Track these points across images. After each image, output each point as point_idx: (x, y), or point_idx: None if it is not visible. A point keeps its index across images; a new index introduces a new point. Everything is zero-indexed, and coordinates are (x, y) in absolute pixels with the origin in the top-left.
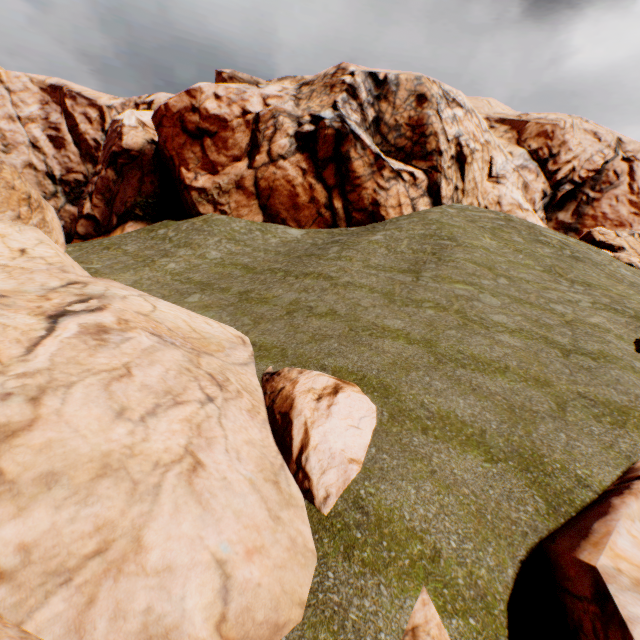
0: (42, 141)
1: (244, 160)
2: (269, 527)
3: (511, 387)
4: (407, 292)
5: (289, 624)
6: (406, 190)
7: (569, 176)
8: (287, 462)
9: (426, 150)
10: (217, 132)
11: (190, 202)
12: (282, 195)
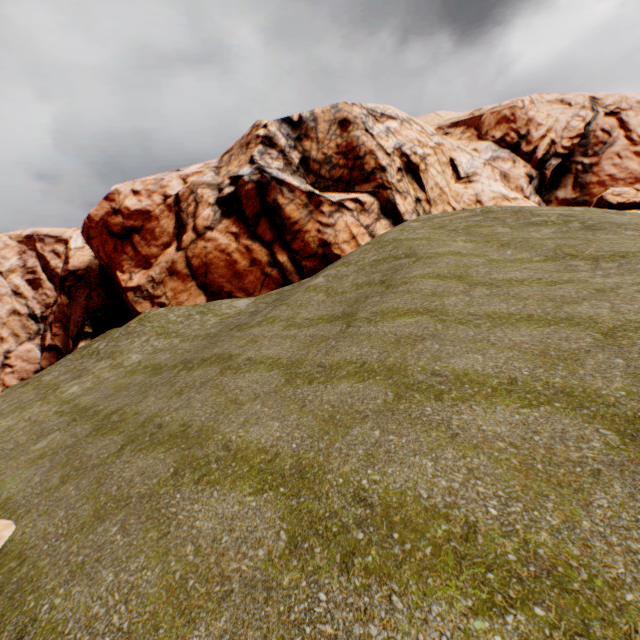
0: (22, 287)
1: (173, 244)
2: None
3: None
4: (324, 353)
5: None
6: (356, 219)
7: (551, 150)
8: None
9: (366, 171)
10: (143, 226)
11: (129, 304)
12: (219, 267)
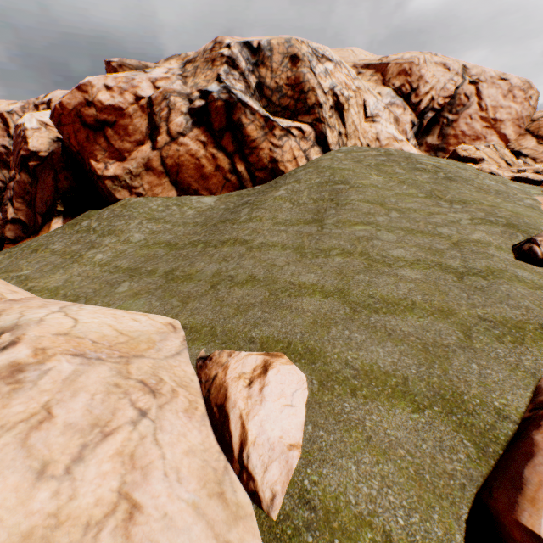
0: None
1: (147, 143)
2: None
3: (421, 324)
4: (315, 243)
5: None
6: (298, 144)
7: (430, 105)
8: (230, 462)
9: (308, 105)
10: (116, 121)
11: (106, 191)
12: (189, 169)
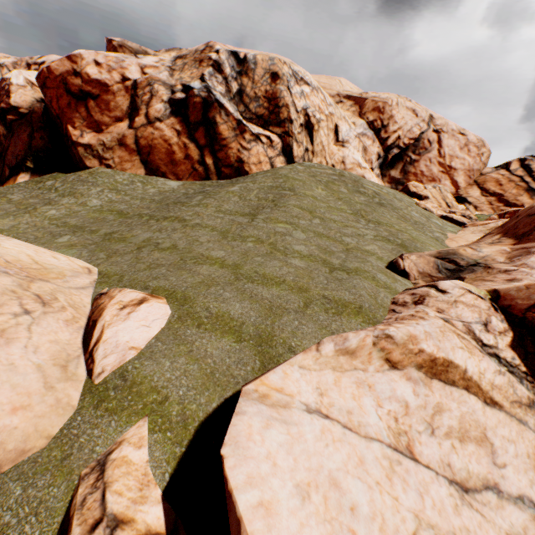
0: None
1: (125, 121)
2: (40, 393)
3: (279, 294)
4: (240, 230)
5: (34, 449)
6: (265, 150)
7: (396, 142)
8: (85, 353)
9: (280, 118)
10: (99, 95)
11: (78, 156)
12: (161, 152)
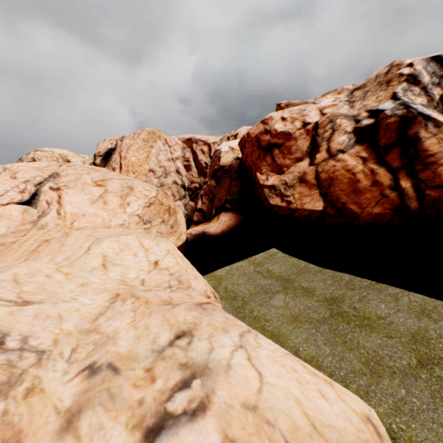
0: (181, 168)
1: (305, 159)
2: None
3: None
4: None
5: None
6: None
7: None
8: None
9: None
10: (283, 143)
11: (262, 196)
12: (341, 182)
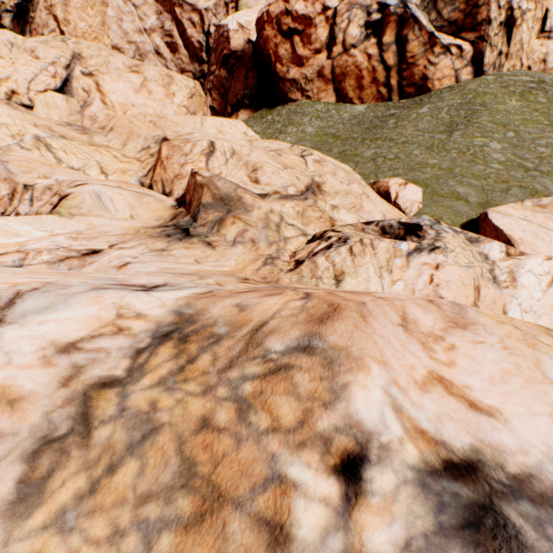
0: (162, 48)
1: (323, 52)
2: (391, 210)
3: (487, 183)
4: (442, 145)
5: None
6: (452, 63)
7: None
8: (390, 203)
9: (476, 21)
10: (303, 30)
11: (284, 91)
12: (351, 79)
